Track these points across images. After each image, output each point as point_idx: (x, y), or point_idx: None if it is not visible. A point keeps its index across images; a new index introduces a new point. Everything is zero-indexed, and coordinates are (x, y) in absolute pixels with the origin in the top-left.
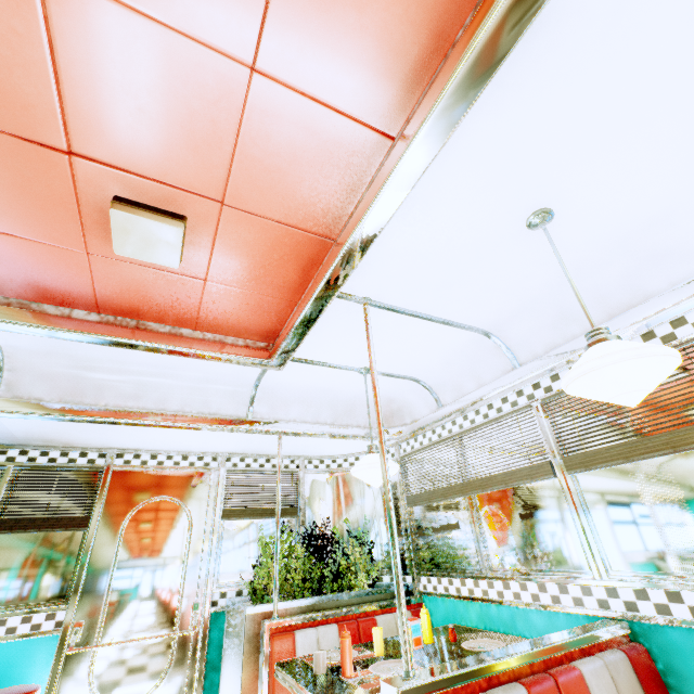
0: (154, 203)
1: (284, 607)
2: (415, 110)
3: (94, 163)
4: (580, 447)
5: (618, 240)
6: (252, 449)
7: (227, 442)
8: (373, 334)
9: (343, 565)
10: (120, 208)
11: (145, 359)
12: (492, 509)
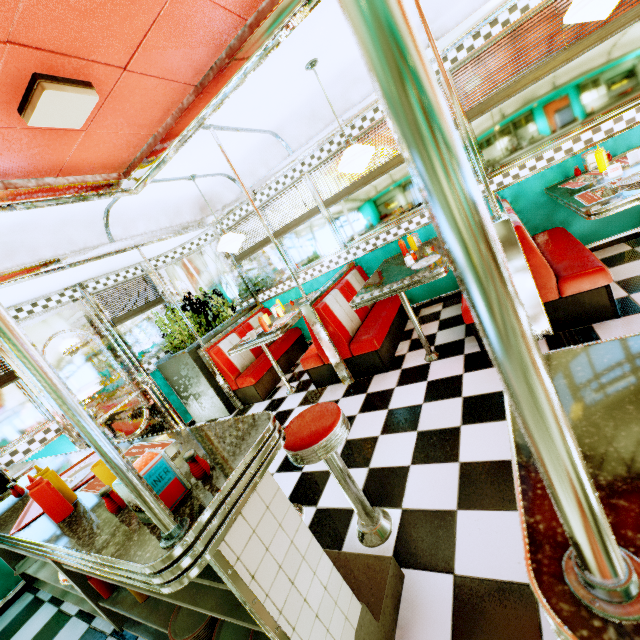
0: (68, 75)
1: (204, 340)
2: (264, 6)
3: (28, 48)
4: (329, 194)
5: (341, 70)
6: (105, 270)
7: (88, 271)
8: (206, 149)
9: (214, 312)
10: (51, 88)
11: (7, 218)
12: (291, 242)
